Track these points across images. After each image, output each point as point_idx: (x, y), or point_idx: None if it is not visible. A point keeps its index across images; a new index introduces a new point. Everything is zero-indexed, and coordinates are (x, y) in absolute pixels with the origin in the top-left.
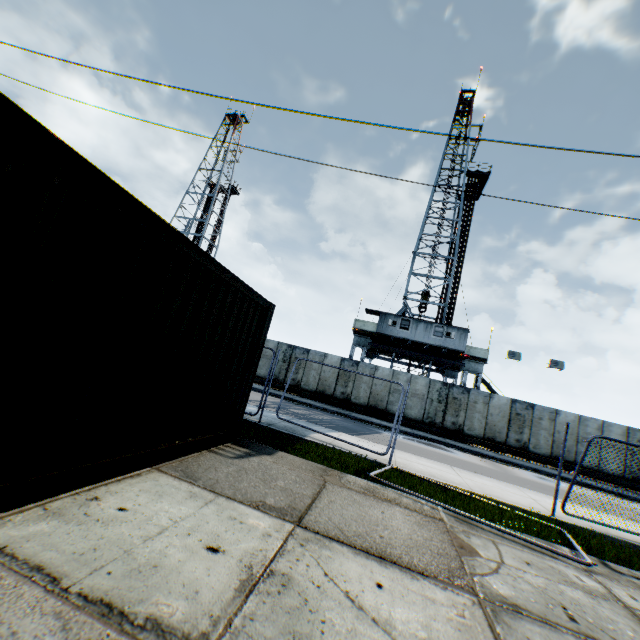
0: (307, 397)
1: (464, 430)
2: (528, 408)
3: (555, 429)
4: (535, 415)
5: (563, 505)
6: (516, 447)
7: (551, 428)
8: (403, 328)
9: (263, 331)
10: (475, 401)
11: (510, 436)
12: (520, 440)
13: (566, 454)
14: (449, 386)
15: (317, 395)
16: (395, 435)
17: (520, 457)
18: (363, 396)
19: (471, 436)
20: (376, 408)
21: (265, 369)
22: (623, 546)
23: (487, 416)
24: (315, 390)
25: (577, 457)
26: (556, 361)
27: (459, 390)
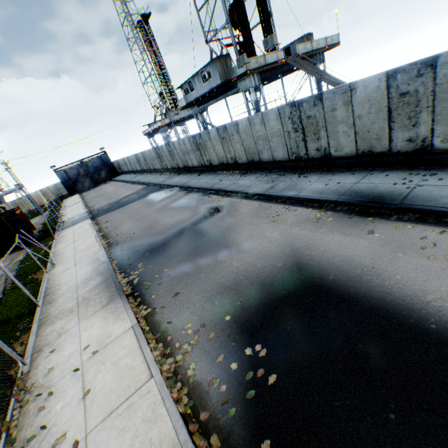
0: (171, 172)
1: (212, 163)
2: (224, 130)
3: (242, 139)
4: (229, 134)
5: (47, 251)
6: (233, 163)
7: (240, 139)
8: (192, 90)
9: (4, 225)
10: (206, 141)
11: (227, 157)
12: (232, 157)
13: (254, 156)
14: (194, 137)
15: (172, 170)
16: (51, 231)
17: (237, 170)
18: (180, 162)
19: (216, 166)
20: (186, 167)
21: (158, 165)
22: (34, 265)
23: (214, 148)
24: (171, 167)
25: (260, 156)
26: (266, 40)
27: (198, 137)
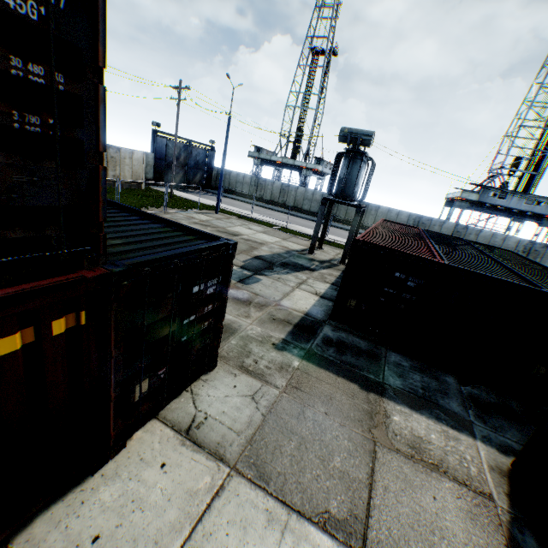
0: None
1: None
2: None
3: None
4: None
5: None
6: None
7: None
8: (499, 198)
9: None
10: None
11: None
12: None
13: None
14: (532, 243)
15: None
16: None
17: None
18: None
19: None
20: None
21: None
22: None
23: None
24: None
25: None
26: None
27: (539, 246)
